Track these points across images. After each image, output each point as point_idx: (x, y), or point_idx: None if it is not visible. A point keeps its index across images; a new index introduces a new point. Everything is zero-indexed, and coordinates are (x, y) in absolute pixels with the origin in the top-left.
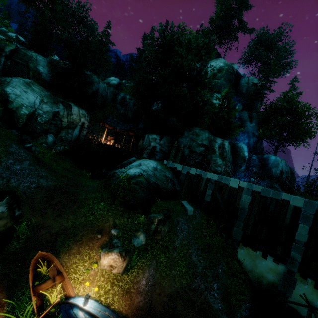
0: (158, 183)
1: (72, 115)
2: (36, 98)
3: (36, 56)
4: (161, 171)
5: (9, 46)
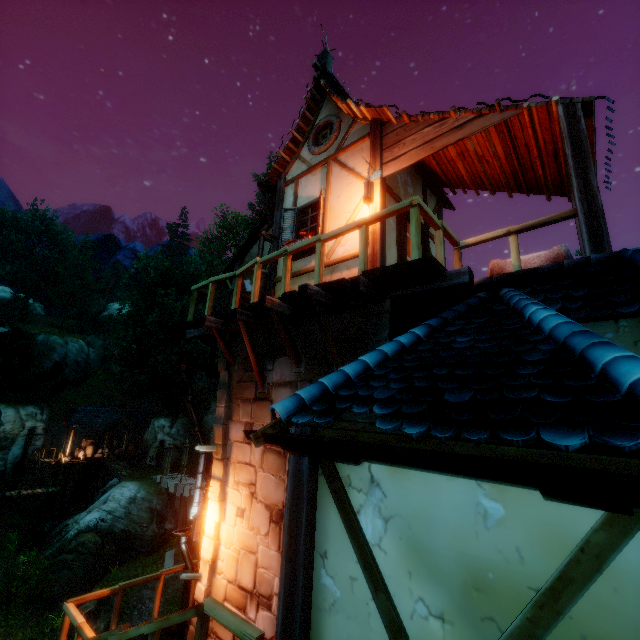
0: (130, 529)
1: (4, 425)
2: None
3: None
4: (144, 501)
5: None
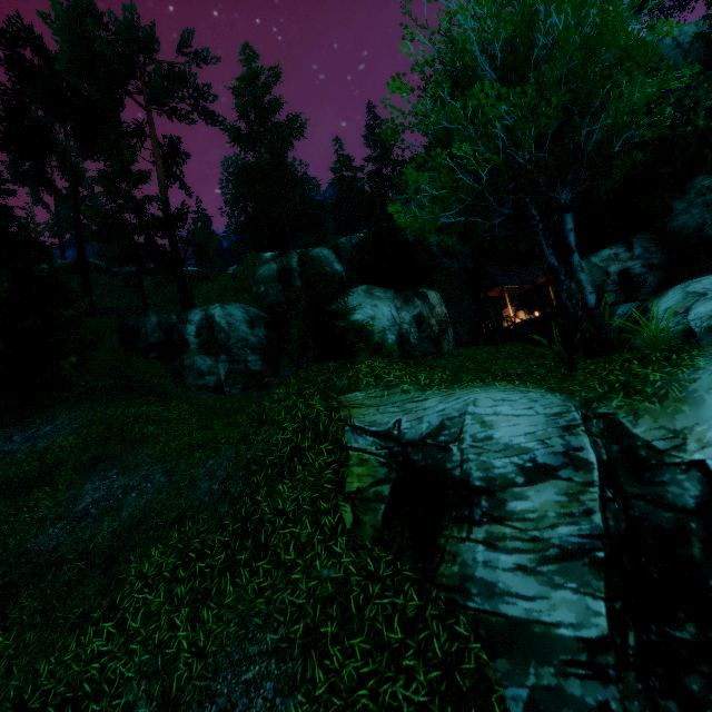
0: None
1: (435, 308)
2: (389, 307)
3: (321, 253)
4: None
5: (292, 260)
